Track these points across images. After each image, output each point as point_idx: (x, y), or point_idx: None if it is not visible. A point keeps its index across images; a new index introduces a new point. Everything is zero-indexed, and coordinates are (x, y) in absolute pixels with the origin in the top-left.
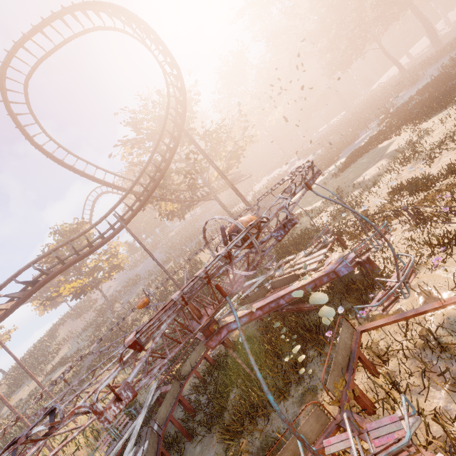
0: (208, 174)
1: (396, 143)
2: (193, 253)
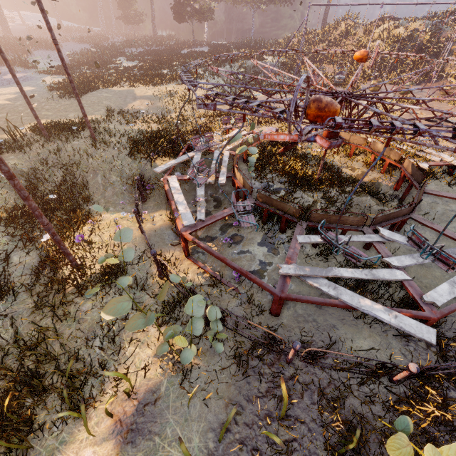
0: None
1: (141, 92)
2: None
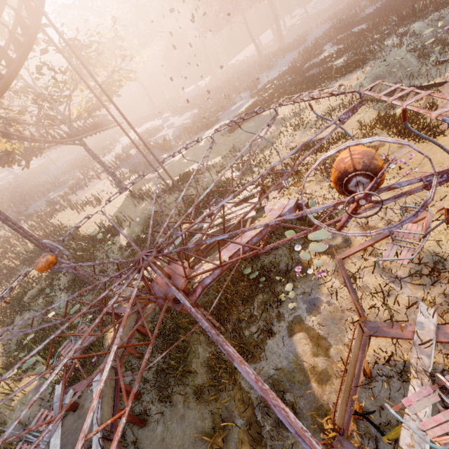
0: (69, 108)
1: (279, 113)
2: (44, 215)
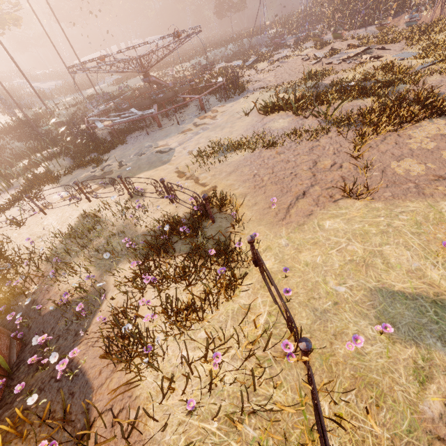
0: None
1: None
2: None
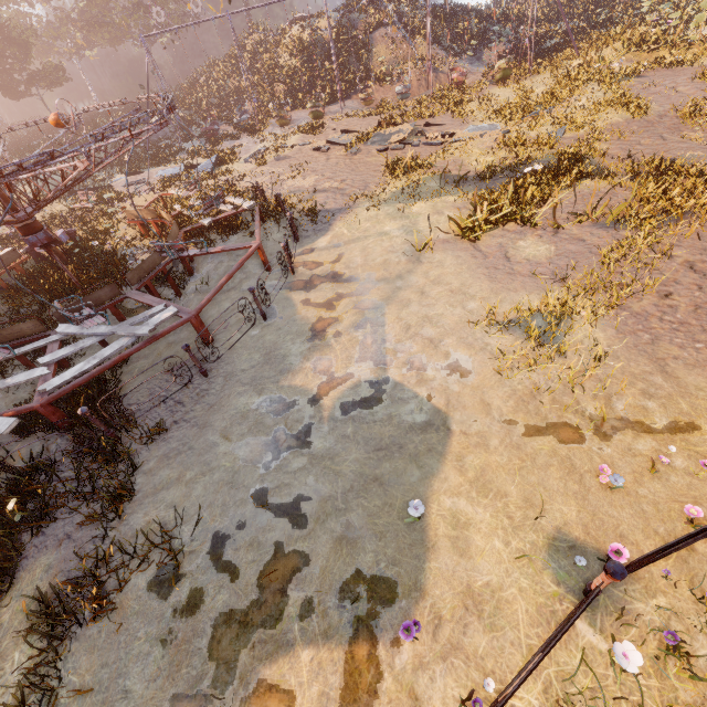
0: None
1: None
2: None
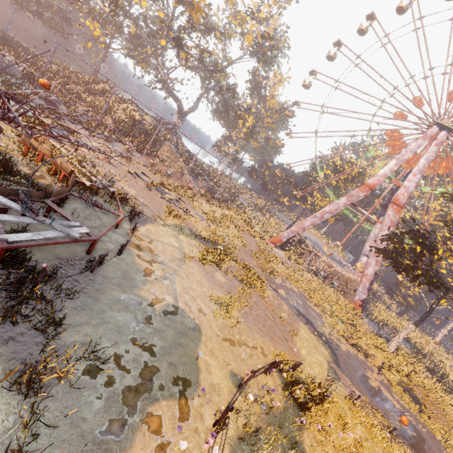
0: None
1: None
2: None
